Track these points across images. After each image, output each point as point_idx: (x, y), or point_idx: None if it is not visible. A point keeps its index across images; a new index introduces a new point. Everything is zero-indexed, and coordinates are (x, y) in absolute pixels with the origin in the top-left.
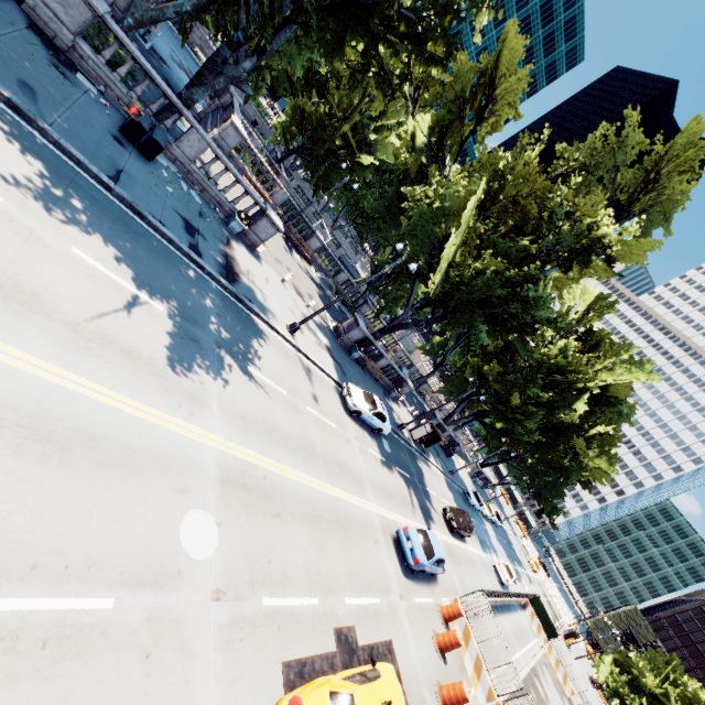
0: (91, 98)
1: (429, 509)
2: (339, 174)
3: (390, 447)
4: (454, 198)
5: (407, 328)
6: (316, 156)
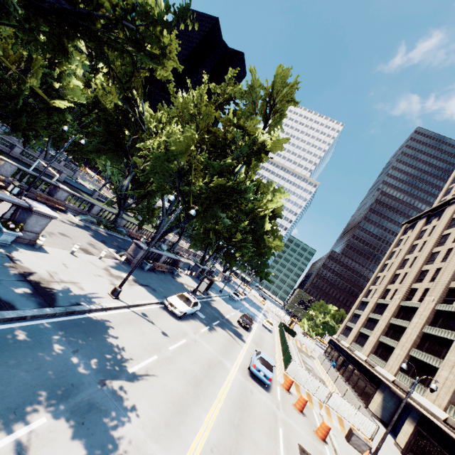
0: None
1: (236, 330)
2: (38, 119)
3: (202, 313)
4: (177, 141)
5: (172, 232)
6: (4, 107)
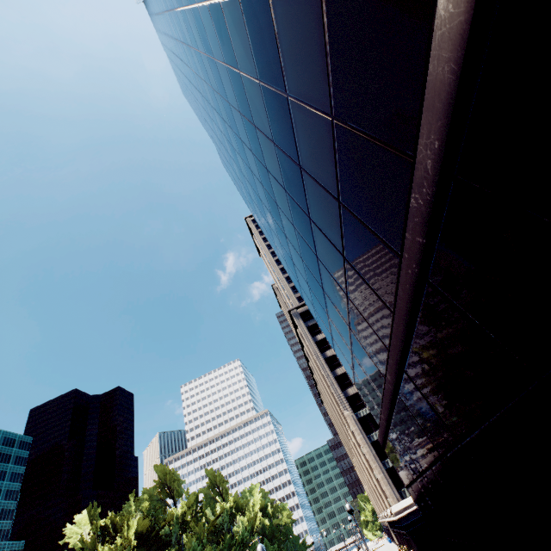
0: None
1: None
2: None
3: None
4: None
5: None
6: None
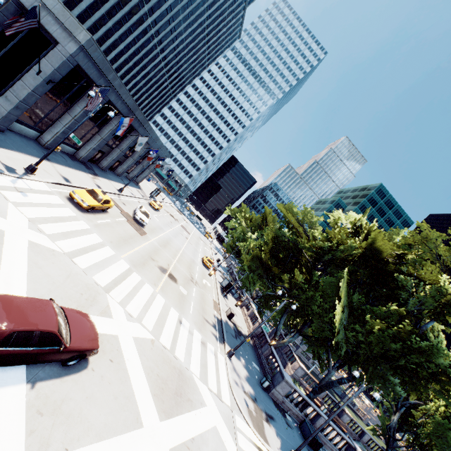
0: (294, 428)
1: None
2: None
3: None
4: None
5: None
6: None
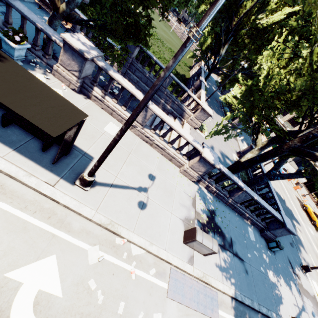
0: None
1: None
2: None
3: None
4: None
5: None
6: None
